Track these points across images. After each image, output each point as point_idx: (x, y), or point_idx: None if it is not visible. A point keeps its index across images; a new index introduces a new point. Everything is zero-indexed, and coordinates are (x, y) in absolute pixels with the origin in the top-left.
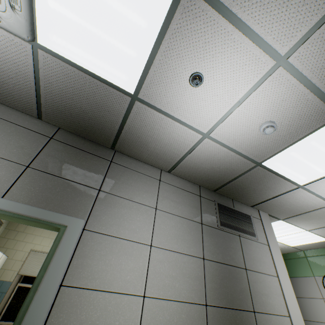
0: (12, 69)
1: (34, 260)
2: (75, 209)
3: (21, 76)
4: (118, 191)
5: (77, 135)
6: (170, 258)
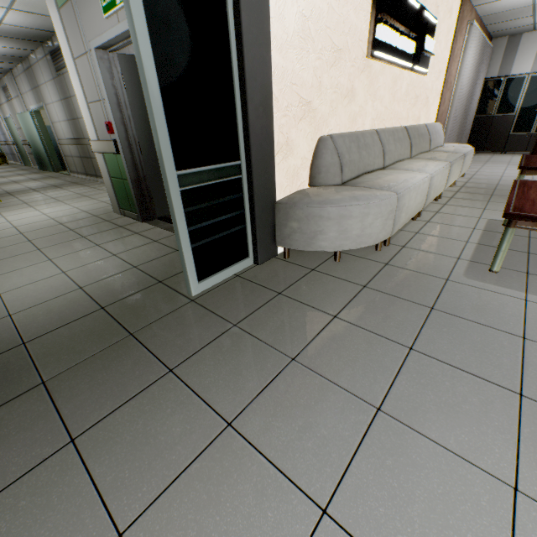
0: None
1: None
2: (42, 99)
3: None
4: (40, 83)
5: (24, 61)
6: (57, 106)
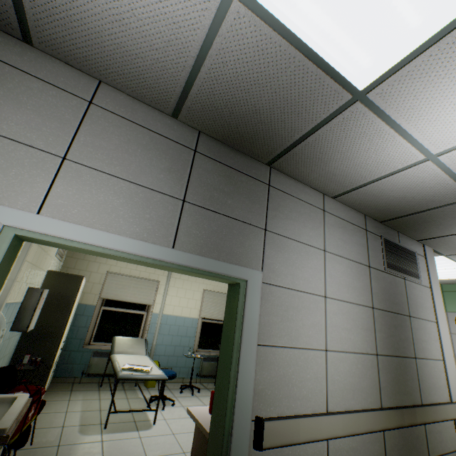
0: (163, 34)
1: (114, 283)
2: (247, 258)
3: (175, 48)
4: (283, 229)
5: (222, 143)
6: (343, 310)
